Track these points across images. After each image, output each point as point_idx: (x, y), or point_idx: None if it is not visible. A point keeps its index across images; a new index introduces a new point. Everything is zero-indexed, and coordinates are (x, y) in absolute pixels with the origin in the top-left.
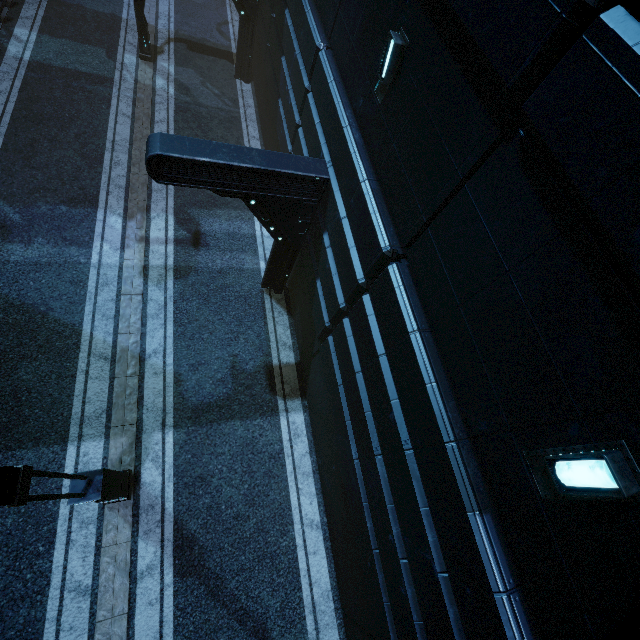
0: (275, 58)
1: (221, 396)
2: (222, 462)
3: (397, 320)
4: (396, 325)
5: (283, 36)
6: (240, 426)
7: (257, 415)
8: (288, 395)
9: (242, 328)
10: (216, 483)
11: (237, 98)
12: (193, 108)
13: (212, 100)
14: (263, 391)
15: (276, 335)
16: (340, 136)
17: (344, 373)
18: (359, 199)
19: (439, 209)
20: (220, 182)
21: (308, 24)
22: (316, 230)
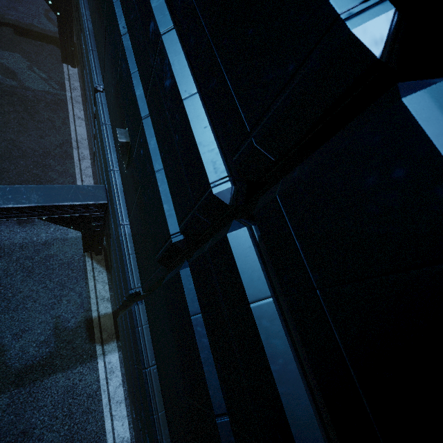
0: (82, 66)
1: (44, 355)
2: (44, 413)
3: (138, 352)
4: (138, 355)
5: (82, 54)
6: (61, 377)
7: (77, 364)
8: (105, 340)
9: (65, 291)
10: (38, 433)
11: (64, 81)
12: (19, 92)
13: (39, 84)
14: (83, 342)
15: (96, 291)
16: (108, 176)
17: (126, 354)
18: (118, 238)
19: (154, 285)
20: (1, 216)
21: (89, 63)
22: (108, 231)
